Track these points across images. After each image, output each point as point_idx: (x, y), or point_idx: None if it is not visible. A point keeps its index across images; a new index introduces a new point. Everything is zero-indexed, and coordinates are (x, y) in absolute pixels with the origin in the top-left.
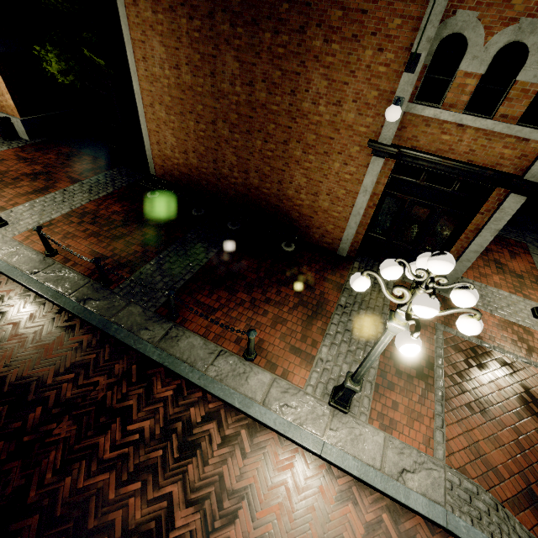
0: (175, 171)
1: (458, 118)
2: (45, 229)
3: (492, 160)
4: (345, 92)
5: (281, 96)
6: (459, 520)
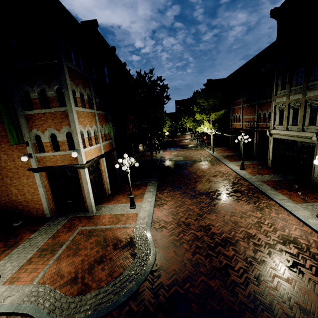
0: None
1: (51, 154)
2: None
3: (69, 162)
4: (14, 156)
5: None
6: (23, 305)
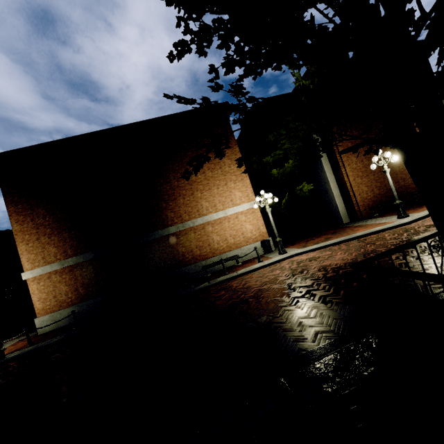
0: (370, 203)
1: None
2: (410, 213)
3: None
4: None
5: (396, 152)
6: None
